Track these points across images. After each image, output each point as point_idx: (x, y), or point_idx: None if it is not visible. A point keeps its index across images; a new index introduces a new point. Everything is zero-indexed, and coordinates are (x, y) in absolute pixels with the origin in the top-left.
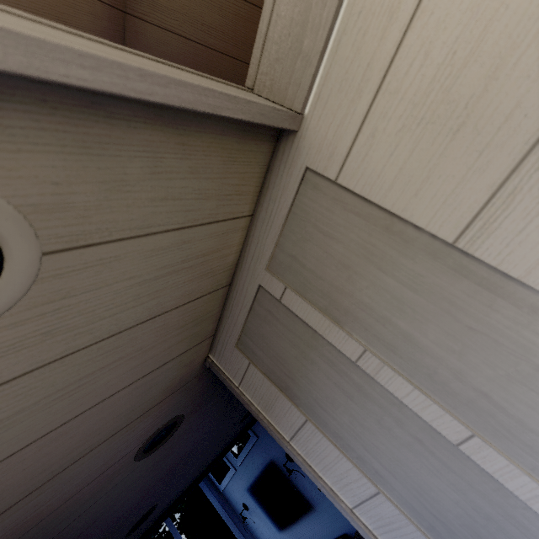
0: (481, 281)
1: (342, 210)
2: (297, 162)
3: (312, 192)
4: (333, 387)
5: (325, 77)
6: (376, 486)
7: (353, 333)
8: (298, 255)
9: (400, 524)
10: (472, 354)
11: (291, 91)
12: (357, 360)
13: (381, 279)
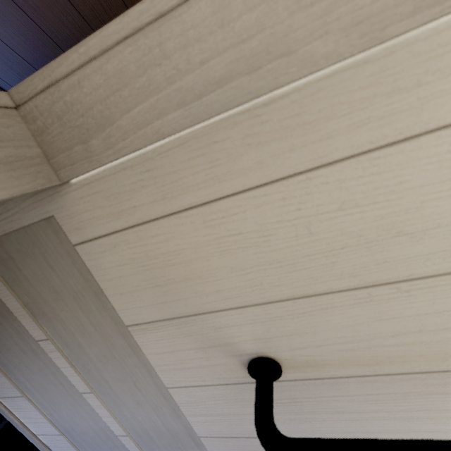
0: (131, 345)
1: (71, 262)
2: (46, 205)
3: (52, 233)
4: (12, 343)
5: (102, 177)
6: (23, 393)
7: (44, 326)
8: (17, 260)
9: (31, 410)
10: (110, 366)
11: (63, 159)
12: (39, 340)
13: (79, 313)
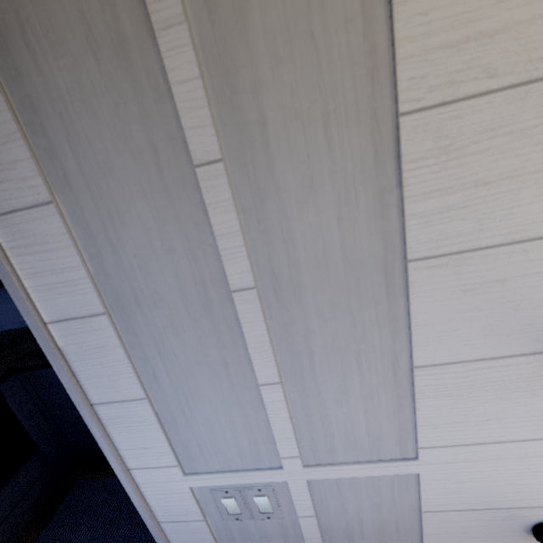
0: None
1: None
2: None
3: None
4: (73, 18)
5: None
6: (52, 194)
7: None
8: None
9: (58, 245)
10: (289, 70)
11: None
12: None
13: None
